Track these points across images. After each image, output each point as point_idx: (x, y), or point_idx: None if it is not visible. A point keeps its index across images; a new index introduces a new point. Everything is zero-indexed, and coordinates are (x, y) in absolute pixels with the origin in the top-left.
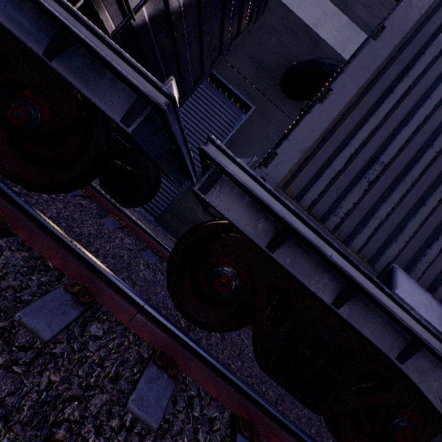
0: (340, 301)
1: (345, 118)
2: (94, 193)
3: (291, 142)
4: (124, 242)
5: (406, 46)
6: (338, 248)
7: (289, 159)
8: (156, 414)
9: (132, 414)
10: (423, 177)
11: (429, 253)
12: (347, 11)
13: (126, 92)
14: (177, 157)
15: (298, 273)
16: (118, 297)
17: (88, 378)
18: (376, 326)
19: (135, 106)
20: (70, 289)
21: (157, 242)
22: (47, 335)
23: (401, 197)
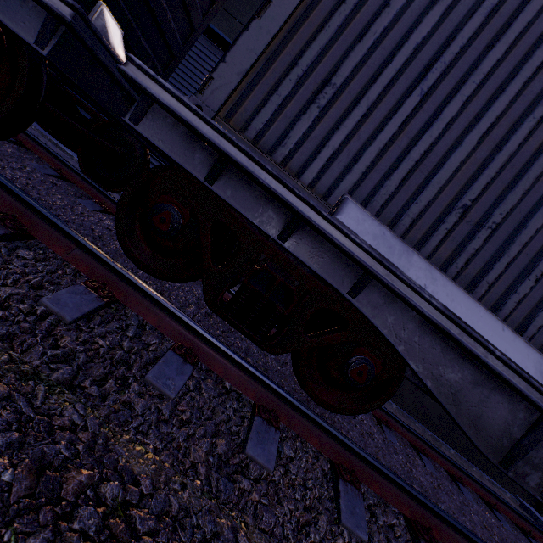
0: (285, 234)
1: (292, 36)
2: (73, 176)
3: (228, 64)
4: (102, 222)
5: None
6: (271, 171)
7: (227, 84)
8: (72, 313)
9: (46, 307)
10: (384, 101)
11: (389, 185)
12: None
13: (38, 11)
14: None
15: (240, 206)
16: (55, 233)
17: (2, 276)
18: (326, 260)
19: (46, 25)
20: None
21: None
22: None
23: (356, 123)
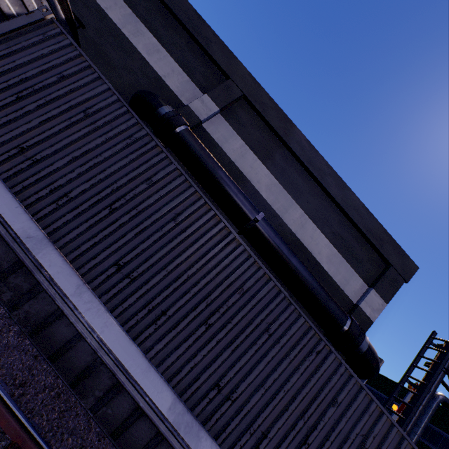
0: None
1: None
2: None
3: None
4: None
5: (13, 40)
6: None
7: None
8: None
9: None
10: (0, 95)
11: None
12: (190, 74)
13: None
14: None
15: None
16: None
17: None
18: None
19: None
20: None
21: None
22: None
23: None
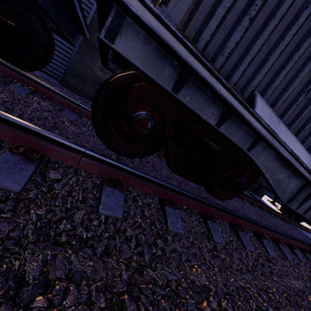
0: (220, 123)
1: None
2: None
3: None
4: (42, 106)
5: None
6: (225, 84)
7: None
8: (119, 211)
9: (104, 215)
10: (288, 12)
11: (277, 80)
12: None
13: None
14: (64, 2)
15: (194, 107)
16: (61, 149)
17: (65, 206)
18: (239, 134)
19: None
20: (16, 151)
21: (71, 102)
22: (17, 188)
23: (270, 33)
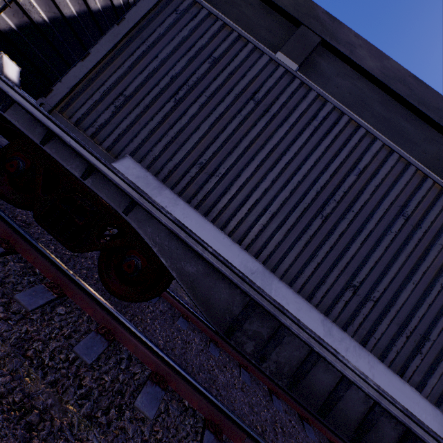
0: (85, 175)
1: (104, 71)
2: None
3: (63, 83)
4: None
5: (145, 29)
6: (73, 137)
7: (61, 93)
8: None
9: None
10: (155, 105)
11: (155, 150)
12: (253, 33)
13: None
14: None
15: (60, 158)
16: None
17: None
18: (110, 191)
19: None
20: None
21: None
22: None
23: (137, 115)
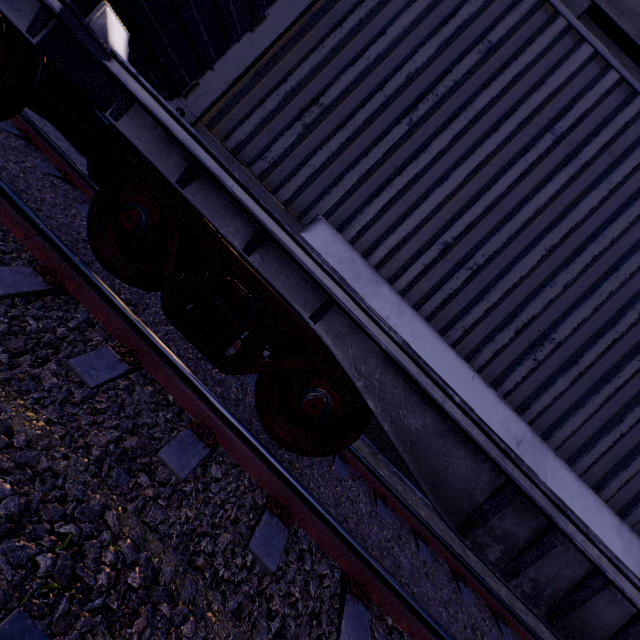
0: (251, 247)
1: (286, 53)
2: (79, 181)
3: (216, 73)
4: None
5: None
6: (239, 180)
7: (212, 92)
8: (8, 288)
9: None
10: (372, 127)
11: (368, 212)
12: None
13: (34, 3)
14: None
15: (208, 213)
16: (19, 217)
17: None
18: (290, 280)
19: (39, 16)
20: None
21: None
22: None
23: (340, 145)
